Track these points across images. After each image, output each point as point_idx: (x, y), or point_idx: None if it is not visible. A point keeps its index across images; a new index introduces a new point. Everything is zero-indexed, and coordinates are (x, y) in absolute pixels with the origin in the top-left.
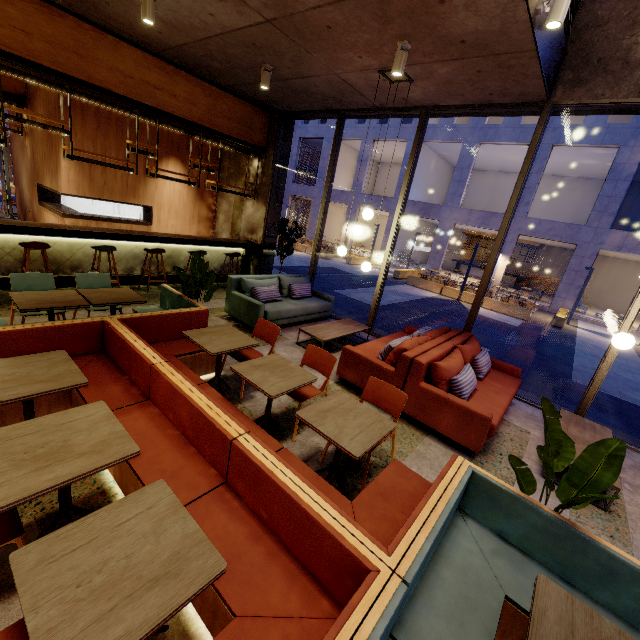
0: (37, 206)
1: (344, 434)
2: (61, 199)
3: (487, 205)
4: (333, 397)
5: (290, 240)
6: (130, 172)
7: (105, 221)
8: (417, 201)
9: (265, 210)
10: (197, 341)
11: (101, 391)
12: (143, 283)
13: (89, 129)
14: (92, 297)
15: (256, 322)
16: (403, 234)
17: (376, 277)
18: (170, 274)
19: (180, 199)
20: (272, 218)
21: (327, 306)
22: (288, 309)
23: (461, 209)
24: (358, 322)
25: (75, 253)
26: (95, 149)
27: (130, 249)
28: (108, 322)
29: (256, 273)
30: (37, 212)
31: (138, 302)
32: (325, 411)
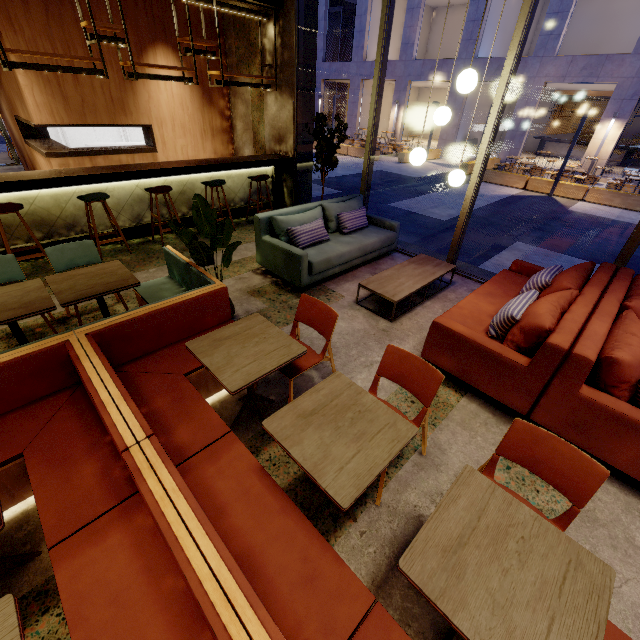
0: (27, 146)
1: (518, 639)
2: (59, 131)
3: (592, 46)
4: (460, 490)
5: (331, 146)
6: (99, 76)
7: (99, 155)
8: (491, 57)
9: (292, 105)
10: (207, 364)
11: (64, 481)
12: (158, 232)
13: (36, 17)
14: (61, 289)
15: (299, 279)
16: (469, 111)
17: (438, 176)
18: (187, 215)
19: (183, 108)
20: (303, 116)
21: (390, 238)
22: (339, 253)
23: (557, 58)
24: (437, 259)
25: (64, 207)
26: (54, 49)
27: (130, 191)
28: (70, 345)
29: (292, 198)
30: (29, 154)
31: (127, 287)
32: (456, 546)
